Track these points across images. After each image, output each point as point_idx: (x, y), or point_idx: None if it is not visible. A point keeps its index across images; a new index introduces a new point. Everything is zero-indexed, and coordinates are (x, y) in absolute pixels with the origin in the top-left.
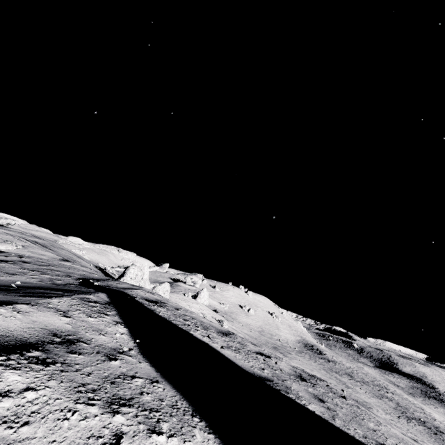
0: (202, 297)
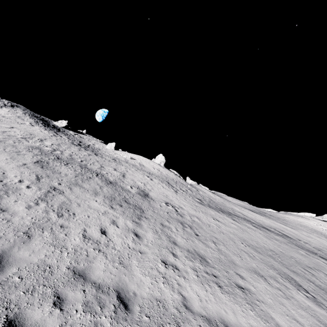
0: (156, 159)
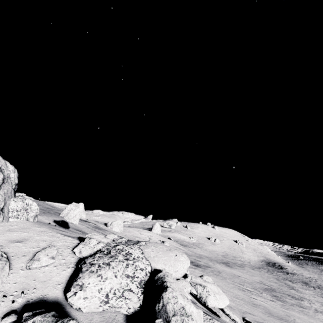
0: (155, 229)
